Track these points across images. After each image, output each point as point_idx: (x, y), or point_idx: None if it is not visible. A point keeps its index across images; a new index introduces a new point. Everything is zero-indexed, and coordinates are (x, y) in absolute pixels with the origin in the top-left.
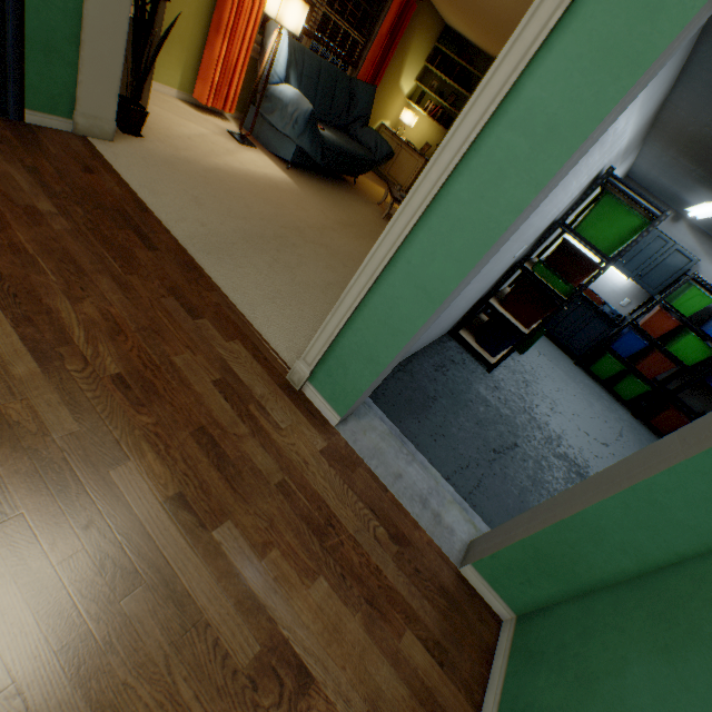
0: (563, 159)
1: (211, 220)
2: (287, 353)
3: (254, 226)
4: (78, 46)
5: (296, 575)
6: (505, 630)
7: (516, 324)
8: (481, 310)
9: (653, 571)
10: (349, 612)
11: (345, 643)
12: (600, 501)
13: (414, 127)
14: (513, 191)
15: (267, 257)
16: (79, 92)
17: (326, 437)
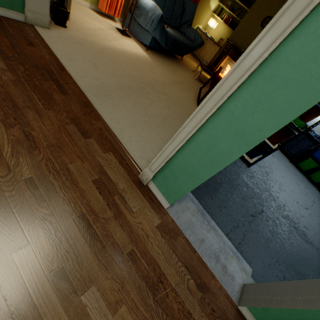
0: None
1: (102, 77)
2: (140, 160)
3: (126, 81)
4: None
5: None
6: None
7: (268, 142)
8: None
9: None
10: None
11: None
12: None
13: (215, 29)
14: None
15: (132, 100)
16: None
17: (160, 216)
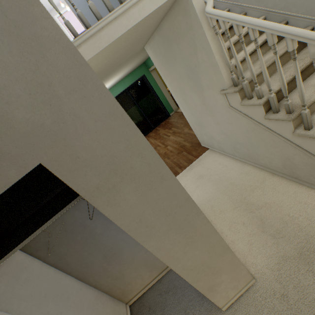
0: None
1: None
2: None
3: None
4: (169, 103)
5: None
6: None
7: None
8: None
9: None
10: None
11: None
12: None
13: None
14: None
15: None
16: (172, 108)
17: None
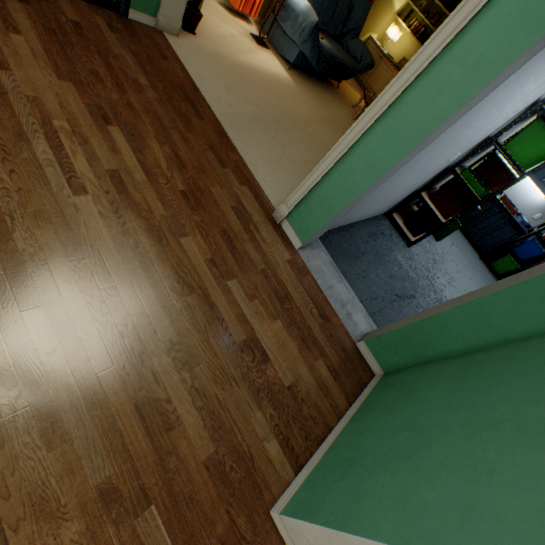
0: (480, 87)
1: (235, 104)
2: (274, 200)
3: (262, 112)
4: None
5: (266, 315)
6: (375, 378)
7: (437, 214)
8: (414, 204)
9: (470, 352)
10: (291, 340)
11: (287, 351)
12: (449, 308)
13: (396, 42)
14: (443, 105)
15: (268, 135)
16: None
17: (291, 254)
